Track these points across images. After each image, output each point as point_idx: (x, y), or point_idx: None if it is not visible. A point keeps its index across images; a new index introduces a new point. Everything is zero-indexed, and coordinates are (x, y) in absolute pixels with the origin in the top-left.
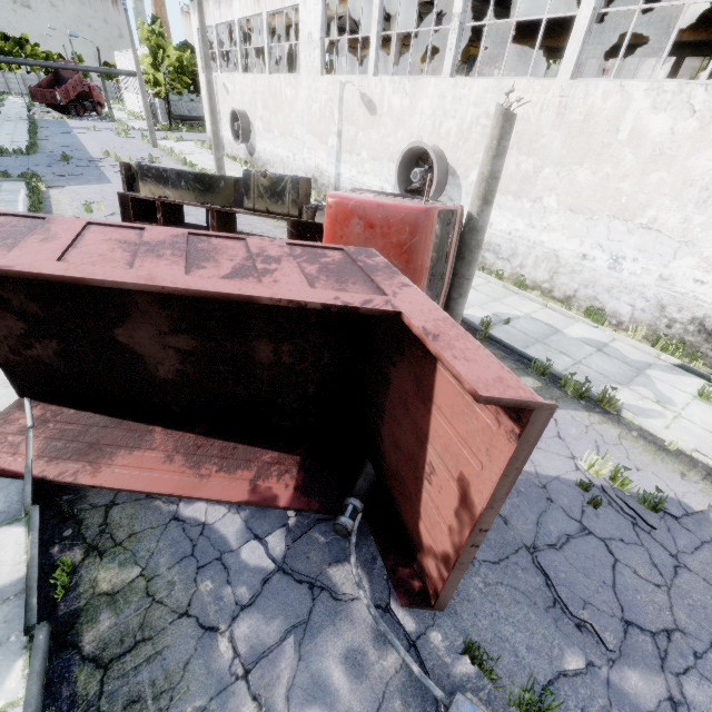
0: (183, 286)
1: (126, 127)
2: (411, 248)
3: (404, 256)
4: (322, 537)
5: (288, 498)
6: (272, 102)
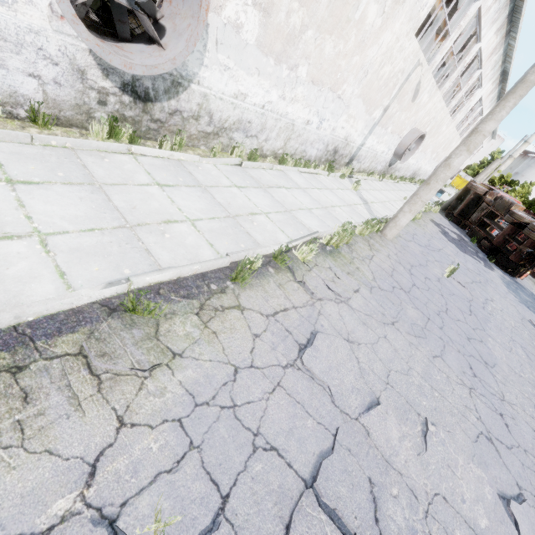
0: None
1: None
2: None
3: None
4: None
5: None
6: None
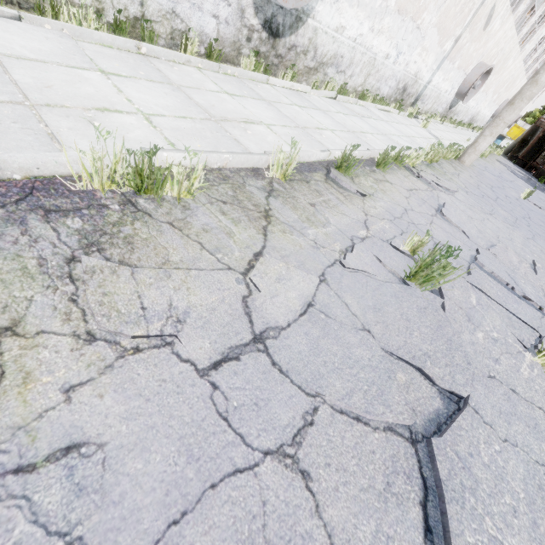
0: None
1: None
2: None
3: None
4: None
5: None
6: None
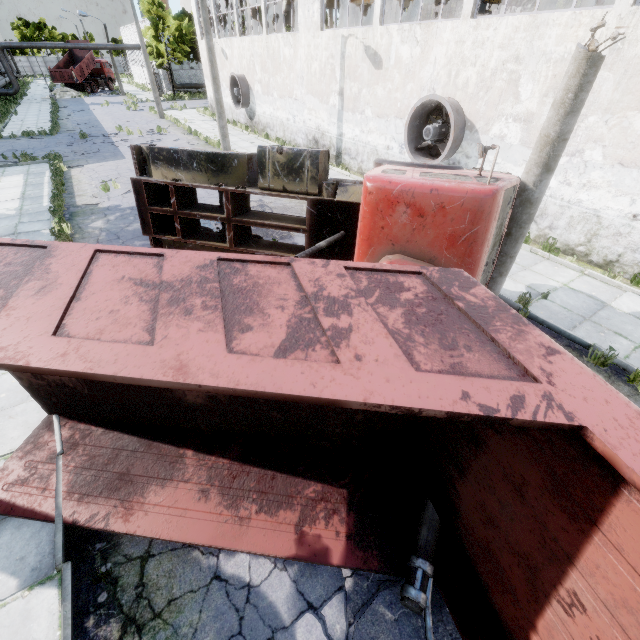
0: (228, 383)
1: (135, 100)
2: (469, 239)
3: (460, 248)
4: (388, 612)
5: (341, 553)
6: (270, 64)
